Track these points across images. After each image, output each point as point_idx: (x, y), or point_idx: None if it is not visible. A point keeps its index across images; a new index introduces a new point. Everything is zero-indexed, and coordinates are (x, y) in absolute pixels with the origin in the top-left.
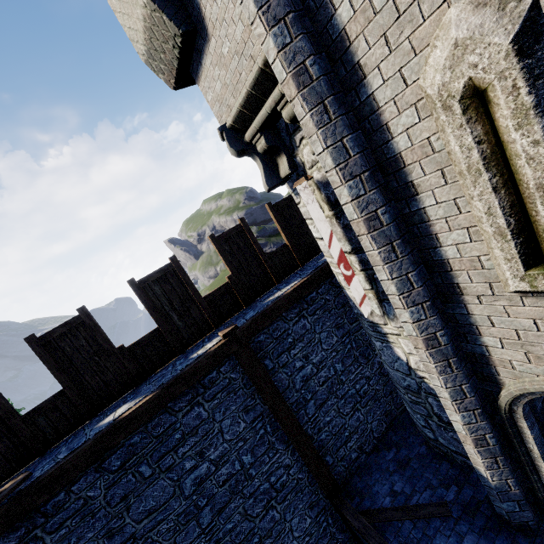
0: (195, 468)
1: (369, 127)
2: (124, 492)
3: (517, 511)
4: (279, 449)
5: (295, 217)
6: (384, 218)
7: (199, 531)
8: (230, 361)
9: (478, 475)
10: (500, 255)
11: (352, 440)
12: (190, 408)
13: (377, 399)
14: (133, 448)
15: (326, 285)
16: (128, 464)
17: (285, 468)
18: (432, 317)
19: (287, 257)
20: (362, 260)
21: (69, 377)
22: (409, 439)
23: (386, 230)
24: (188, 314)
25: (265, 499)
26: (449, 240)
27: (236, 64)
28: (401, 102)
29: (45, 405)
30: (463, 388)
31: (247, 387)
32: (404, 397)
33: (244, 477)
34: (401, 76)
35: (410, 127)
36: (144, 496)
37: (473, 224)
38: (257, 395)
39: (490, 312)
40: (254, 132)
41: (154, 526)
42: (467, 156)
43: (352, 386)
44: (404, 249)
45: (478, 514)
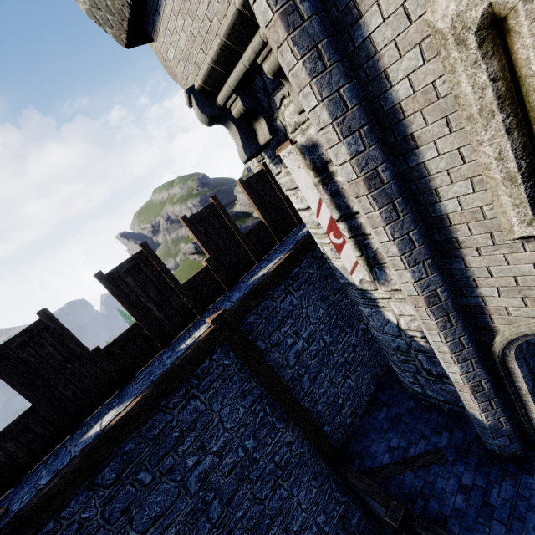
0: (198, 464)
1: (364, 76)
2: (124, 505)
3: (507, 444)
4: (279, 428)
5: (268, 192)
6: (385, 175)
7: (209, 526)
8: (222, 347)
9: (473, 419)
10: (507, 201)
11: (346, 407)
12: (186, 403)
13: (364, 364)
14: (127, 456)
15: (308, 258)
16: (125, 474)
17: (287, 446)
18: (433, 274)
19: (264, 235)
20: (352, 227)
21: (38, 392)
22: (397, 396)
23: (387, 189)
24: (168, 304)
25: (272, 479)
26: (450, 194)
27: (205, 8)
28: (403, 43)
29: (12, 428)
30: (462, 340)
31: (242, 371)
32: (392, 358)
33: (249, 462)
34: (404, 12)
35: (412, 71)
36: (146, 505)
37: (477, 174)
38: (252, 378)
39: (488, 262)
40: (229, 93)
41: (161, 533)
42: (480, 97)
43: (341, 355)
44: (405, 207)
45: (470, 454)
